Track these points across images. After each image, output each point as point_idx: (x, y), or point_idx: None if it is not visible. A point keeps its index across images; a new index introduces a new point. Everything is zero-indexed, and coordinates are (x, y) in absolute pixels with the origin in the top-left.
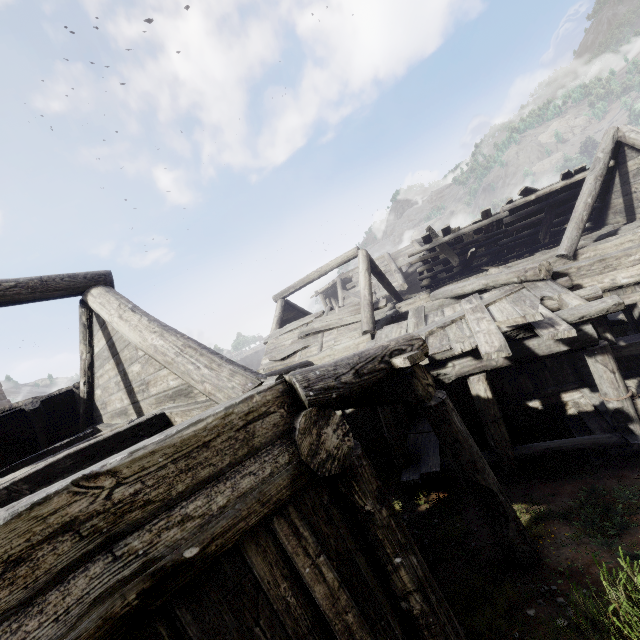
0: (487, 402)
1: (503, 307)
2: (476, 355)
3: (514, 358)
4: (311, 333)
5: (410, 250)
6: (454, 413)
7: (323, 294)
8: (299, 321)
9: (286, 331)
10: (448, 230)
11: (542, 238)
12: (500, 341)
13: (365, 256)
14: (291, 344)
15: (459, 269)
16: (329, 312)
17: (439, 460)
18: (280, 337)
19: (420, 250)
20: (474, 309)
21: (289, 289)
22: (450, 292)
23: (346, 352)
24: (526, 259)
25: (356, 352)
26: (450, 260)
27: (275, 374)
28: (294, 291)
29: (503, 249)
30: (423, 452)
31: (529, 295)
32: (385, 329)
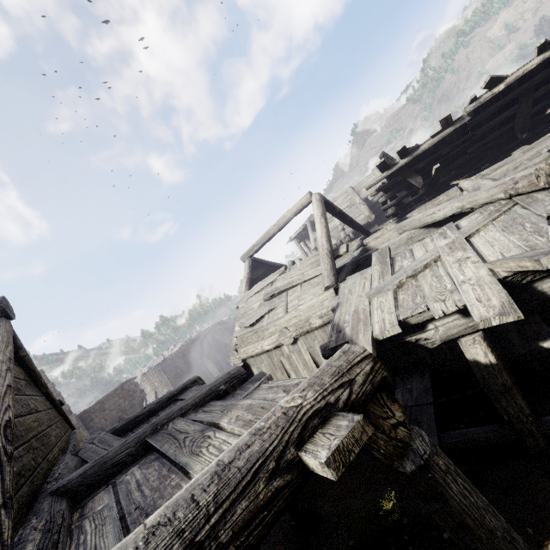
0: (490, 368)
1: (492, 237)
2: (465, 311)
3: (522, 309)
4: (275, 294)
5: (372, 179)
6: (450, 478)
7: (297, 239)
8: (264, 281)
9: (253, 293)
10: (404, 151)
11: (519, 133)
12: (500, 296)
13: (318, 200)
14: (259, 307)
15: (425, 189)
16: (291, 267)
17: (437, 439)
18: (249, 300)
19: (377, 180)
20: (451, 246)
21: (253, 248)
22: (418, 222)
23: (311, 311)
24: (503, 162)
25: (224, 455)
26: (413, 183)
27: (186, 407)
28: (258, 249)
29: (472, 156)
30: (415, 425)
31: (527, 214)
32: (348, 281)
